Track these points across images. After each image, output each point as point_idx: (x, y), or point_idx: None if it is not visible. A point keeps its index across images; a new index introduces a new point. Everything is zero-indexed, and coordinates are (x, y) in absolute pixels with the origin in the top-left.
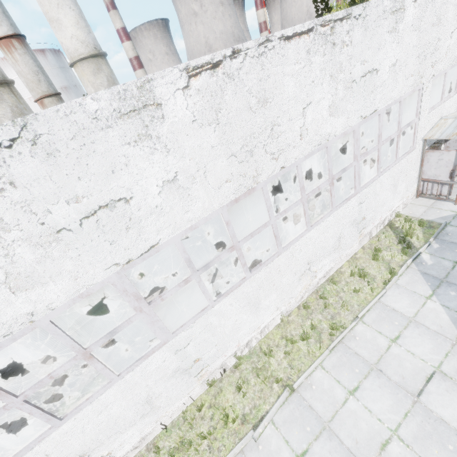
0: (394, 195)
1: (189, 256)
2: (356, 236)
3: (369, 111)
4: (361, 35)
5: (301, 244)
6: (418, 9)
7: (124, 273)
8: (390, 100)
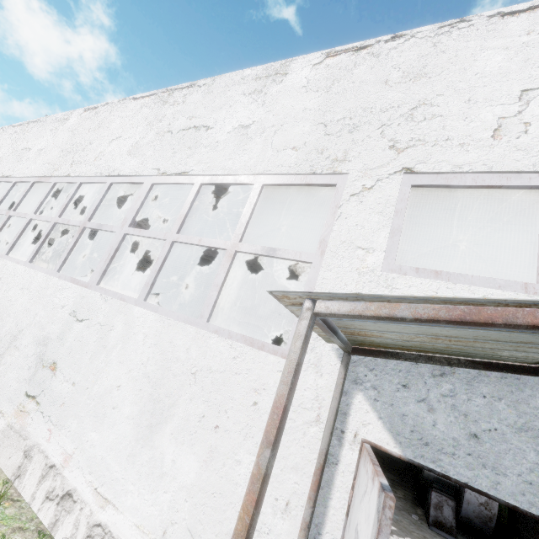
0: (141, 443)
1: (5, 195)
2: (19, 394)
3: (174, 168)
4: (201, 97)
5: (9, 270)
6: (328, 70)
7: (1, 183)
8: (221, 170)
